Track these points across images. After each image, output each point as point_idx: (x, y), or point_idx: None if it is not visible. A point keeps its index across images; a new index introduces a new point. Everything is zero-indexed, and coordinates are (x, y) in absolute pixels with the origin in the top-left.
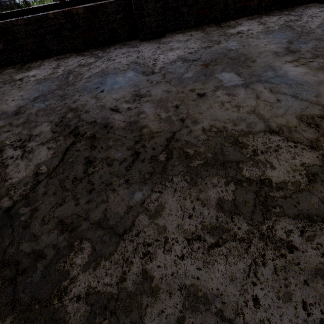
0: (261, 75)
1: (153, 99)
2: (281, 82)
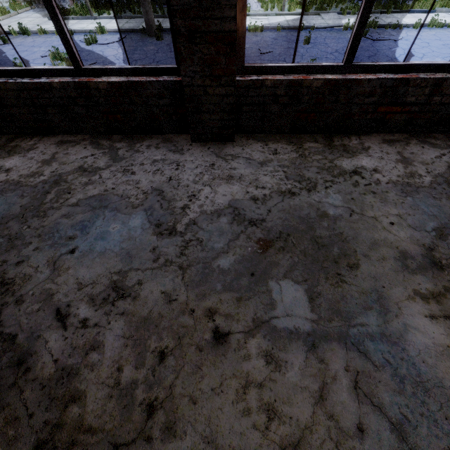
0: (354, 318)
1: (135, 312)
2: (385, 362)
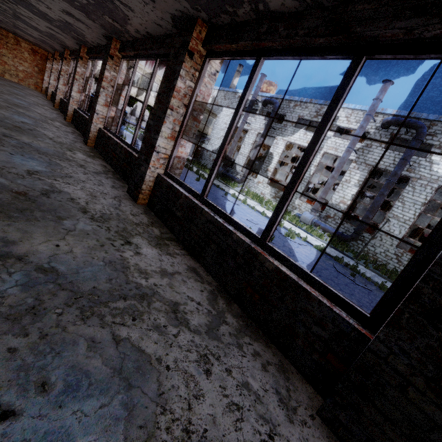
0: None
1: (0, 86)
2: None
